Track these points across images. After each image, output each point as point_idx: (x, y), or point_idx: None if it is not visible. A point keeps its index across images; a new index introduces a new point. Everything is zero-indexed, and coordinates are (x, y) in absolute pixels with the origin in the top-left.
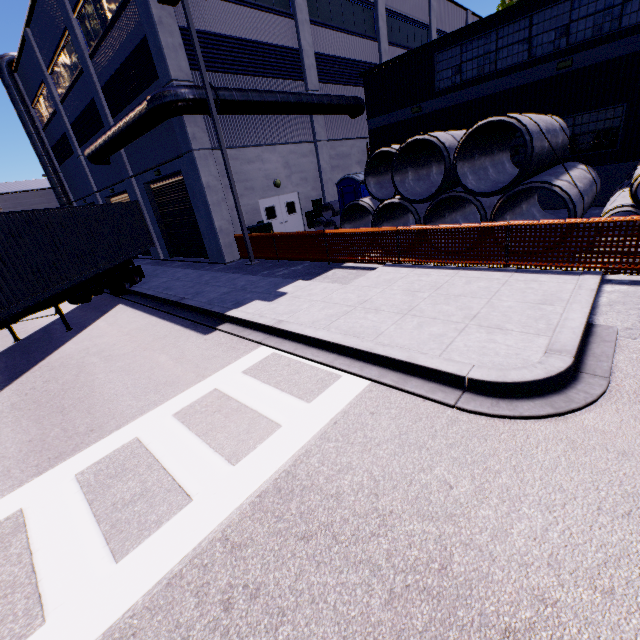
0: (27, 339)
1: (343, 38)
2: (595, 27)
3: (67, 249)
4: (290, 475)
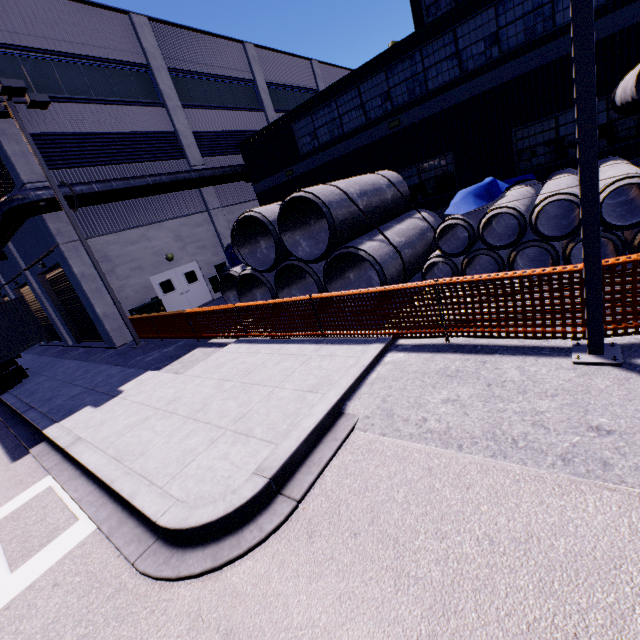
0: None
1: (224, 114)
2: (409, 91)
3: None
4: None
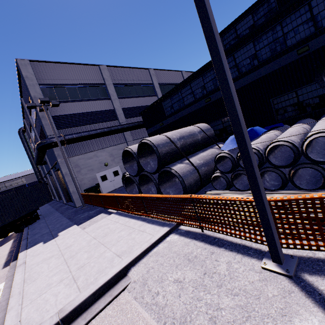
0: None
1: (137, 99)
2: (214, 84)
3: None
4: None
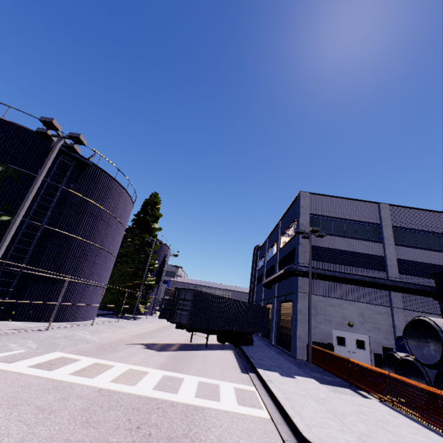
0: (193, 344)
1: (427, 252)
2: None
3: (225, 314)
4: (203, 408)
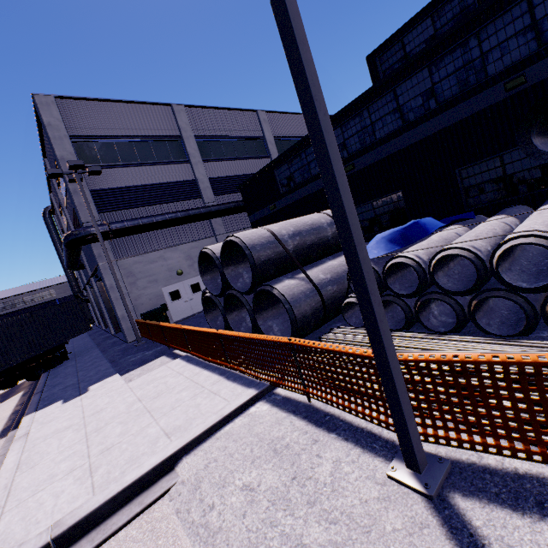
0: None
1: (236, 163)
2: (361, 141)
3: None
4: None
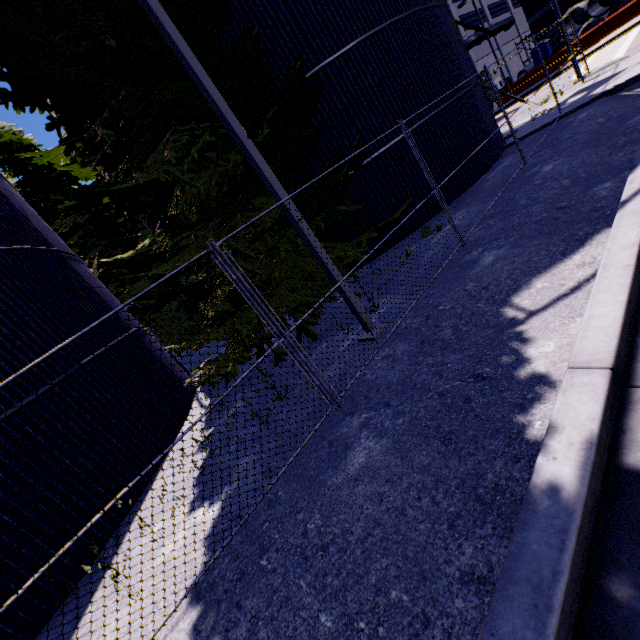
0: None
1: None
2: None
3: None
4: None
